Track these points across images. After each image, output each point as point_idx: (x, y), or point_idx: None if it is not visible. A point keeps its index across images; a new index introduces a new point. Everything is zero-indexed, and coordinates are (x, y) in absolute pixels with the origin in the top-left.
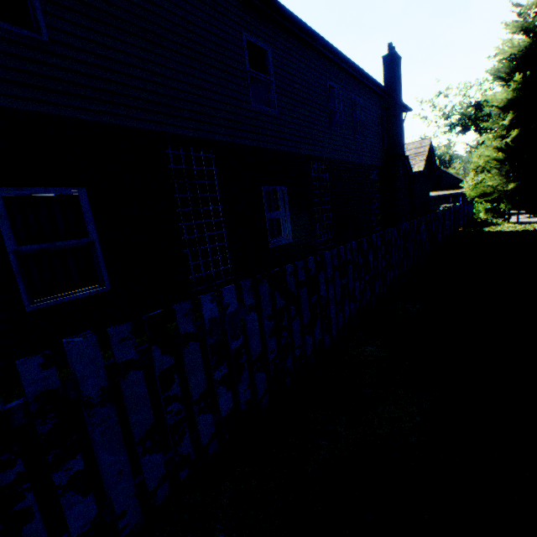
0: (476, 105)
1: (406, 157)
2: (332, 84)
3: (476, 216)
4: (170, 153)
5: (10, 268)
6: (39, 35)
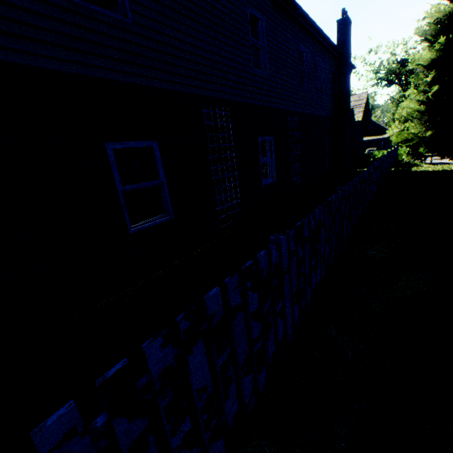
0: (401, 62)
1: (351, 109)
2: (303, 48)
3: (398, 158)
4: (204, 111)
5: (119, 202)
6: (126, 19)
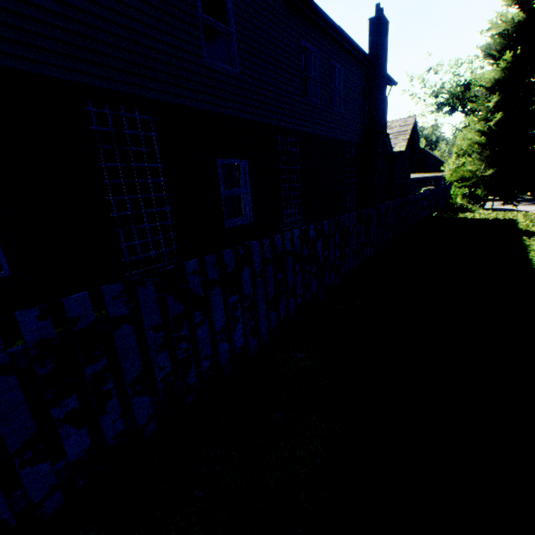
0: (465, 84)
1: (387, 135)
2: (308, 45)
3: (453, 200)
4: (92, 110)
5: None
6: None
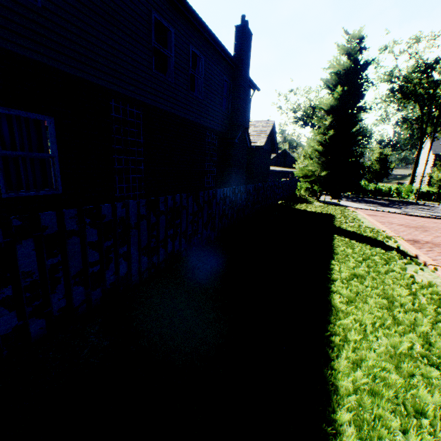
0: (313, 107)
1: (246, 129)
2: (161, 19)
3: (299, 191)
4: None
5: None
6: None
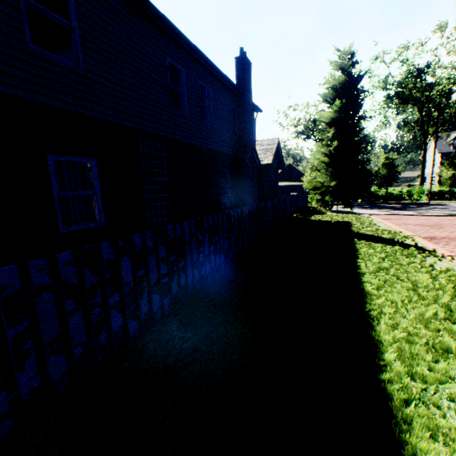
0: (314, 120)
1: (254, 149)
2: (174, 63)
3: (310, 204)
4: None
5: None
6: None
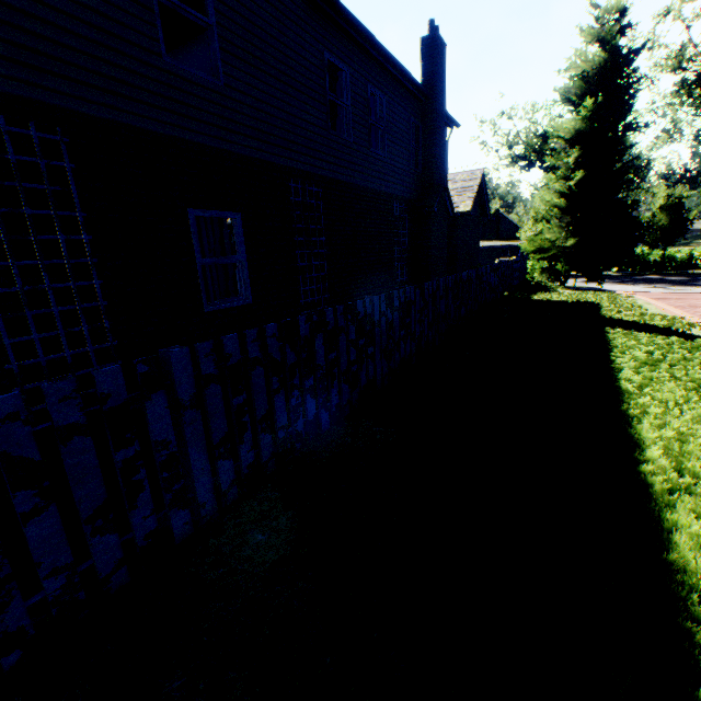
0: (543, 134)
1: (446, 190)
2: (334, 59)
3: (530, 276)
4: None
5: None
6: None
